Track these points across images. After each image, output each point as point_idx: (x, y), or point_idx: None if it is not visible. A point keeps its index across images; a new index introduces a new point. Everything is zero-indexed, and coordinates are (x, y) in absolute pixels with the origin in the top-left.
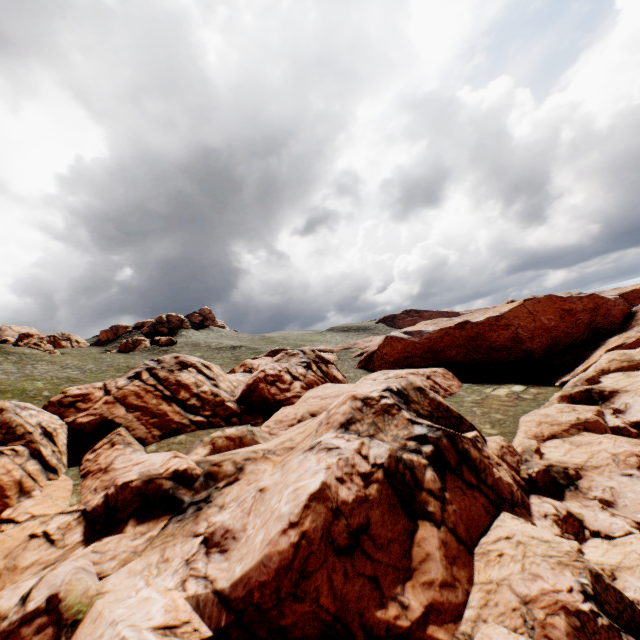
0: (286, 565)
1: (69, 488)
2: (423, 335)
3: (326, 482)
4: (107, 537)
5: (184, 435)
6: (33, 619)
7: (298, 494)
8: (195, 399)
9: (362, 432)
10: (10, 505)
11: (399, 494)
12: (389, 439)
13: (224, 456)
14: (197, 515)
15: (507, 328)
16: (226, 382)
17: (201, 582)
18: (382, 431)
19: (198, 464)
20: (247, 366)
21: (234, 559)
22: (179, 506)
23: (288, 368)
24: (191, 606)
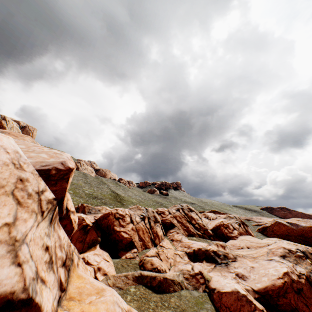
0: (281, 287)
1: (170, 242)
2: (298, 226)
3: (287, 270)
4: (198, 262)
5: (195, 237)
6: (198, 274)
7: (278, 270)
8: (197, 225)
9: (290, 261)
10: (160, 242)
11: (311, 285)
12: (303, 267)
13: (227, 251)
14: (227, 266)
15: None
16: (203, 221)
17: (243, 284)
18: (299, 263)
19: (218, 250)
20: (206, 215)
21: (251, 283)
22: (216, 262)
23: (231, 223)
24: (244, 289)
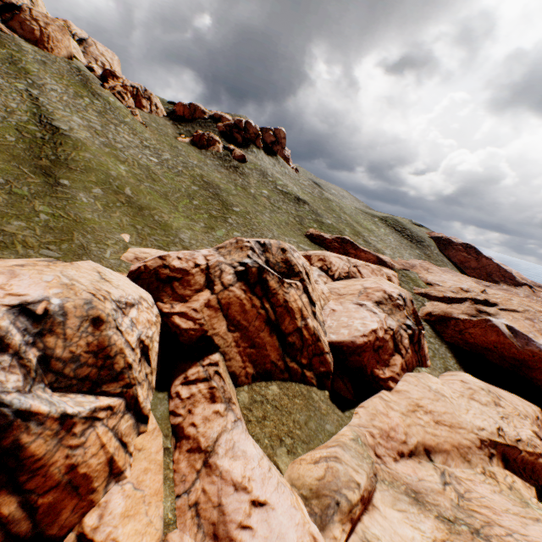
0: None
1: (160, 460)
2: (529, 345)
3: None
4: None
5: (276, 385)
6: None
7: None
8: (296, 336)
9: None
10: (94, 502)
11: None
12: None
13: None
14: None
15: None
16: (318, 301)
17: None
18: None
19: None
20: (326, 263)
21: None
22: None
23: (394, 331)
24: None
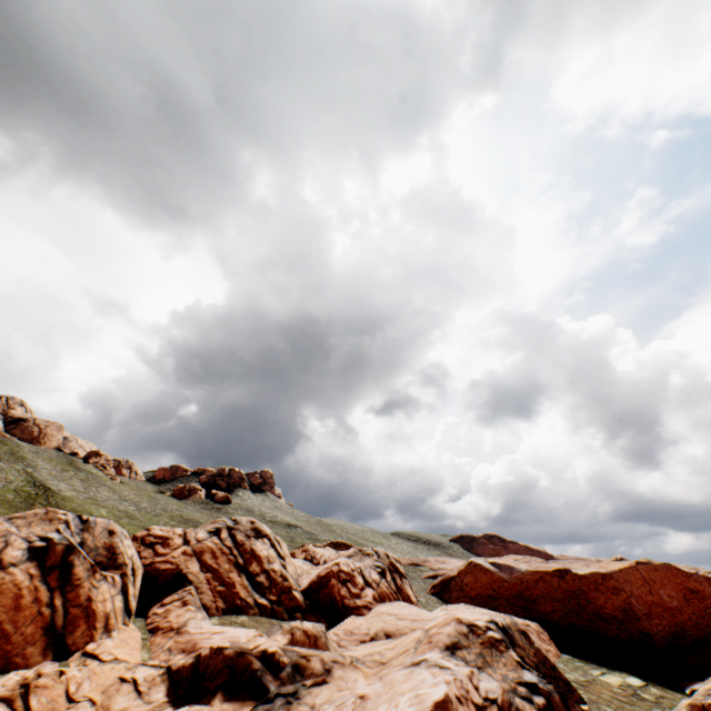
0: None
1: (139, 640)
2: (513, 572)
3: (448, 695)
4: (196, 704)
5: (246, 616)
6: None
7: (422, 699)
8: (264, 576)
9: (469, 660)
10: (95, 638)
11: None
12: (498, 677)
13: (310, 650)
14: (288, 708)
15: (617, 592)
16: (292, 565)
17: None
18: (490, 666)
19: (284, 651)
20: (309, 553)
21: None
22: (264, 693)
23: (362, 568)
24: None
